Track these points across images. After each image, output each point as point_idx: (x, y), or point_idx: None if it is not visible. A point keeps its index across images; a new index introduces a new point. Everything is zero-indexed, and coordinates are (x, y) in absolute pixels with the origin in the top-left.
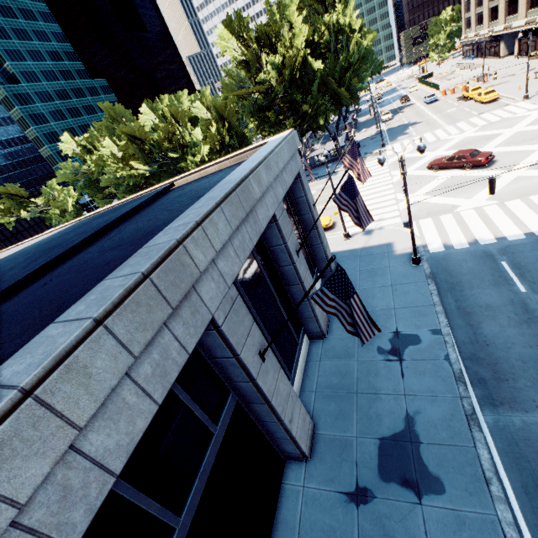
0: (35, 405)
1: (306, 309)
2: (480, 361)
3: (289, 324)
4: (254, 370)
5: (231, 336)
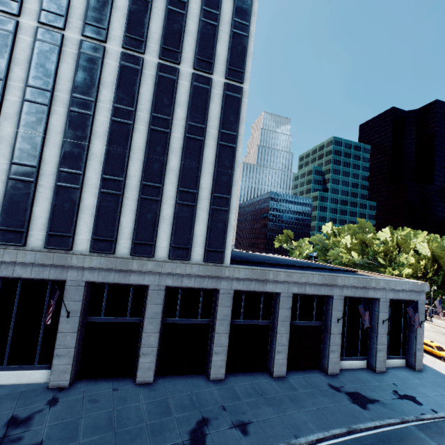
0: (308, 275)
1: (373, 348)
2: (440, 428)
3: (359, 343)
4: (333, 319)
5: (334, 304)
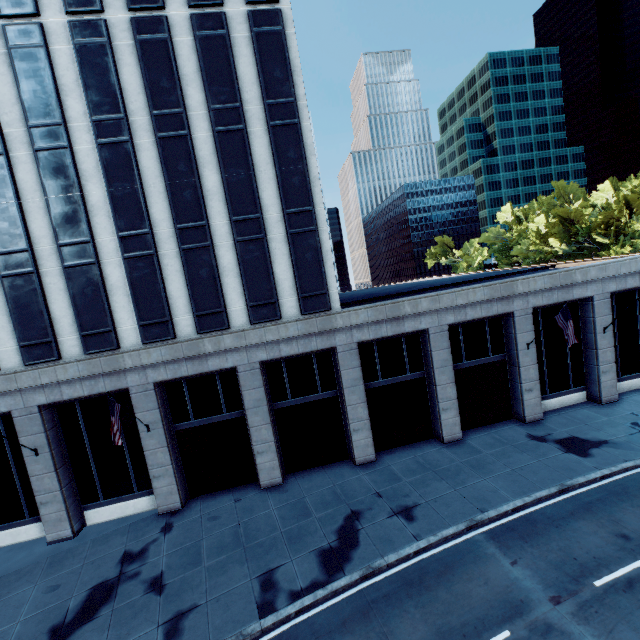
0: (466, 292)
1: (593, 372)
2: None
3: (569, 369)
4: (519, 346)
5: (517, 324)
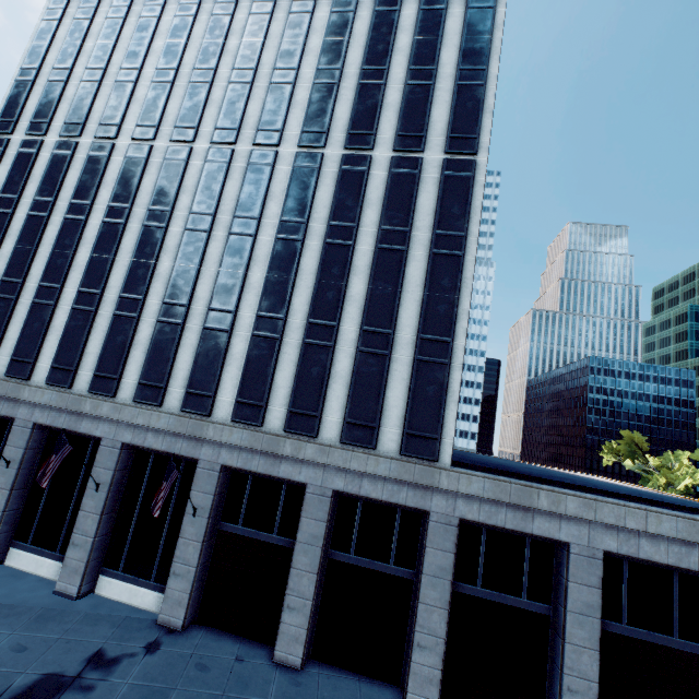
0: (644, 514)
1: None
2: None
3: None
4: None
5: None
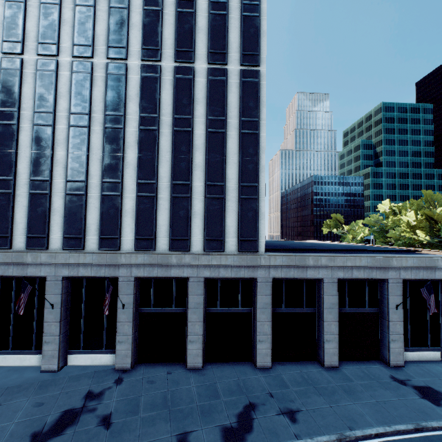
0: (354, 258)
1: None
2: None
3: (428, 331)
4: (390, 305)
5: (390, 288)
